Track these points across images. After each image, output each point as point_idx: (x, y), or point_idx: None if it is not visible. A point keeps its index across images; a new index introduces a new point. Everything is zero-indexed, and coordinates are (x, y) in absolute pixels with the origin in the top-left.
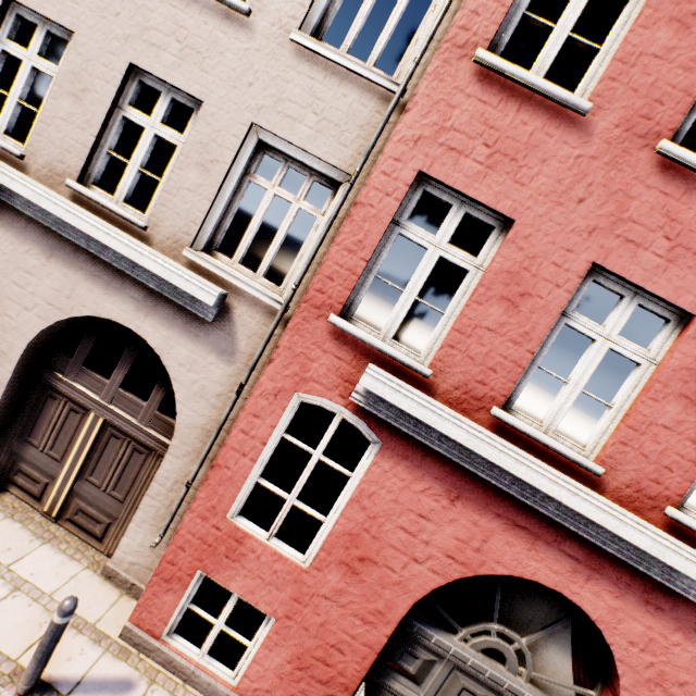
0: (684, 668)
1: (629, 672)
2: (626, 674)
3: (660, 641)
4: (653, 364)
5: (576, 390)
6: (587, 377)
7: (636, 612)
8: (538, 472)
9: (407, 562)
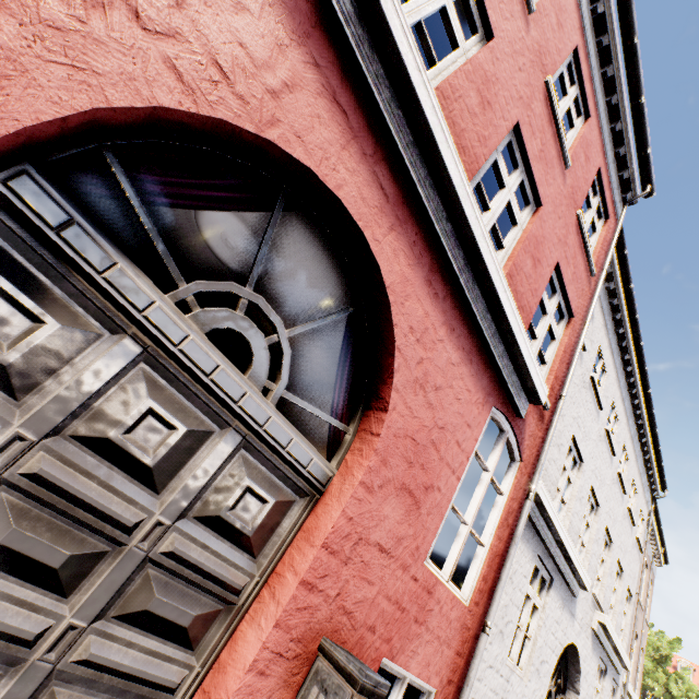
0: (442, 370)
1: (403, 367)
2: (401, 370)
3: (432, 333)
4: (465, 57)
5: (418, 15)
6: (427, 13)
7: (421, 292)
8: (394, 4)
9: (109, 1)
